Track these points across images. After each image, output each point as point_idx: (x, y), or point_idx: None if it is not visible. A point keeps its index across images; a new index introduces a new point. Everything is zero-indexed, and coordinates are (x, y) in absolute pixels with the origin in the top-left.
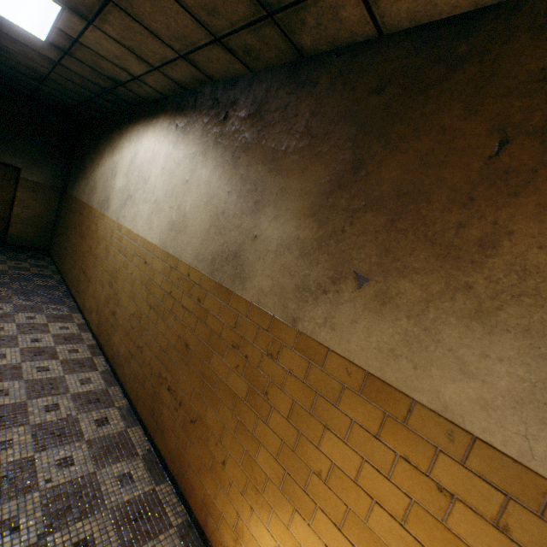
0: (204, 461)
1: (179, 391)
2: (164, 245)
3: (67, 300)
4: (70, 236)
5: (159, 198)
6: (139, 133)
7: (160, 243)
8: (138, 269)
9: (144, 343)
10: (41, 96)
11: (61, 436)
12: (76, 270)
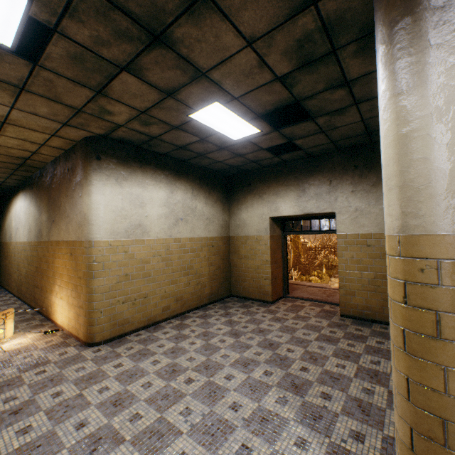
0: (45, 297)
1: (38, 284)
2: (28, 240)
3: (4, 292)
4: (1, 263)
5: (25, 223)
6: (16, 201)
7: (27, 240)
8: (24, 255)
9: (30, 279)
10: None
11: None
12: (6, 277)
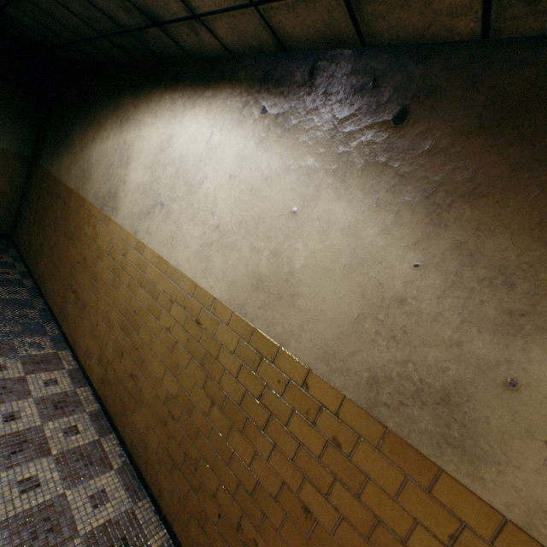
0: None
1: None
2: (240, 309)
3: (47, 325)
4: (47, 229)
5: (225, 225)
6: (176, 107)
7: (230, 301)
8: (182, 328)
9: (200, 455)
10: (3, 23)
11: None
12: (59, 282)
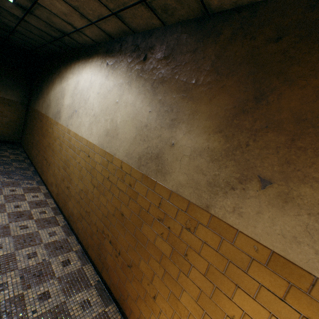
0: (139, 294)
1: (118, 244)
2: (102, 145)
3: (35, 177)
4: (34, 135)
5: (96, 113)
6: (79, 68)
7: (98, 143)
8: (84, 160)
9: (91, 209)
10: (10, 42)
11: (40, 276)
12: (40, 157)
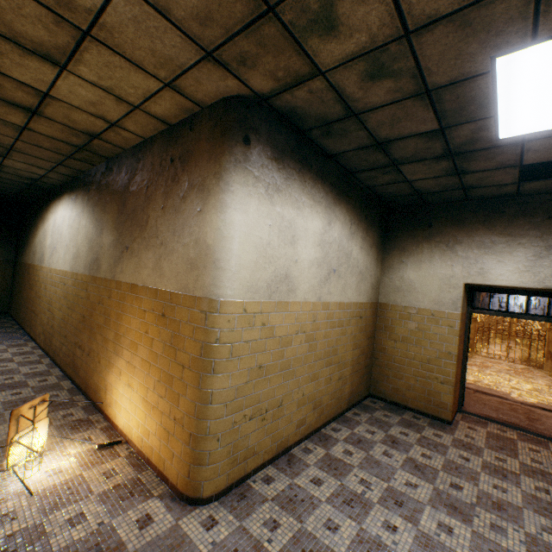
0: (94, 369)
1: (83, 343)
2: (72, 269)
3: (23, 337)
4: (23, 292)
5: (68, 243)
6: (56, 207)
7: (70, 269)
8: (62, 290)
9: (68, 331)
10: None
11: (15, 387)
12: (29, 314)
